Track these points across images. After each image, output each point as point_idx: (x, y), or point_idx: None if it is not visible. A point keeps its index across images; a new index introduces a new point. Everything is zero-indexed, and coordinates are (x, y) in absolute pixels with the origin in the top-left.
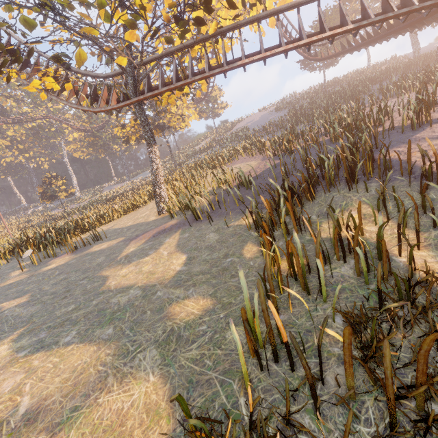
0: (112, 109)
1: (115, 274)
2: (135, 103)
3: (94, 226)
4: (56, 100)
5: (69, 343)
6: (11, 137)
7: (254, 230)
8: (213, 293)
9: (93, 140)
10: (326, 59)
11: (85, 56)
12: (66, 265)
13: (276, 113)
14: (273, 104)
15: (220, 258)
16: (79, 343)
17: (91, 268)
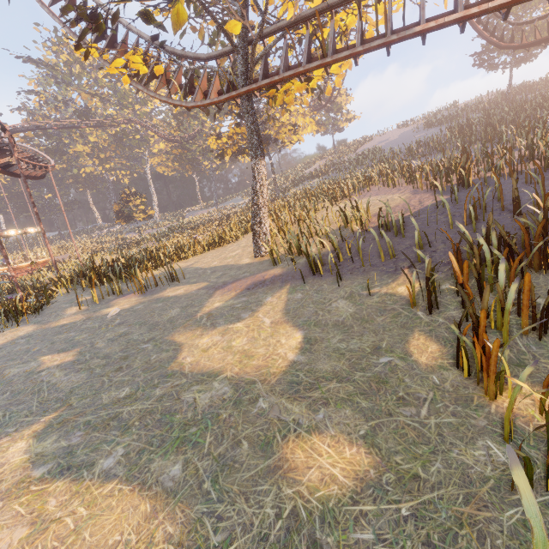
0: (211, 103)
1: (192, 344)
2: (243, 96)
3: (170, 262)
4: (142, 90)
5: (109, 474)
6: (93, 144)
7: (423, 310)
8: (369, 434)
9: (181, 153)
10: (519, 52)
11: (185, 15)
12: (131, 311)
13: (424, 130)
14: (420, 118)
15: (366, 352)
16: (123, 482)
17: (160, 324)
